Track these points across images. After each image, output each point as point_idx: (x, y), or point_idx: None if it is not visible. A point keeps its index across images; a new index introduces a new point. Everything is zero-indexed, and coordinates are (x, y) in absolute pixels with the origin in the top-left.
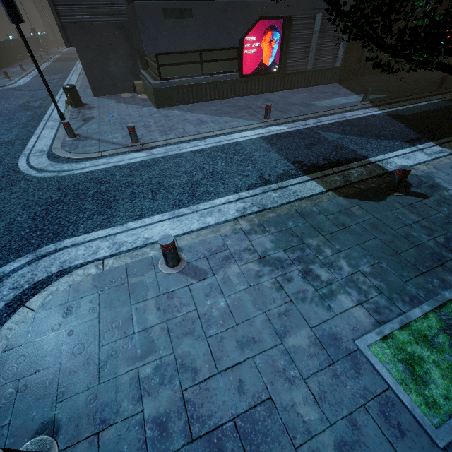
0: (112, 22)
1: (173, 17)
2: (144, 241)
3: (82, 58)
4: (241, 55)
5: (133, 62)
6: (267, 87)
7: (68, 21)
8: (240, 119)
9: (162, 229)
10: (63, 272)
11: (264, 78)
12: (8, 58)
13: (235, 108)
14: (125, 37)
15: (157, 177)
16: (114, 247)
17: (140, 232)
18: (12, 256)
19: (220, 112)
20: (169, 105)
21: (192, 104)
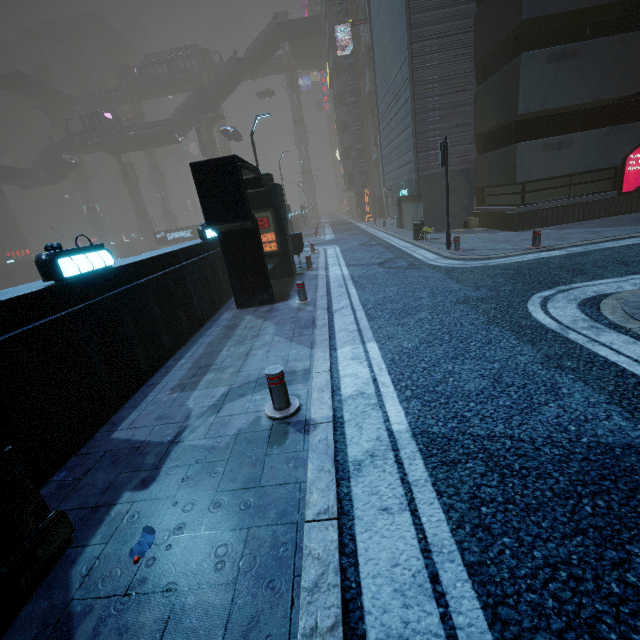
0: (459, 170)
1: (550, 149)
2: None
3: (424, 202)
4: (623, 173)
5: (468, 201)
6: None
7: (423, 175)
8: None
9: None
10: (604, 295)
11: None
12: (296, 228)
13: (625, 221)
14: (467, 181)
15: (608, 258)
16: (637, 285)
17: None
18: (533, 291)
19: (609, 225)
20: (528, 228)
21: (556, 226)
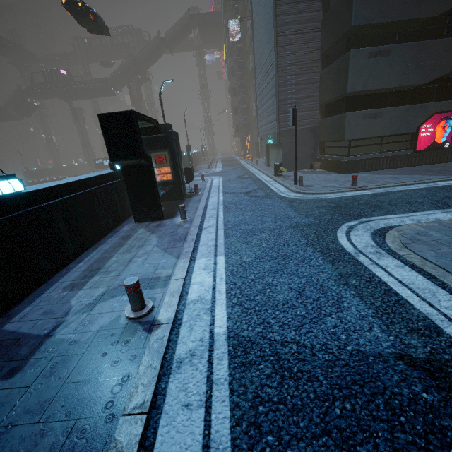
0: (308, 128)
1: (369, 118)
2: (435, 219)
3: (283, 149)
4: (417, 137)
5: (314, 150)
6: (437, 159)
7: (283, 130)
8: (431, 175)
9: (444, 216)
10: (390, 227)
11: (435, 152)
12: (197, 161)
13: (416, 171)
14: (313, 136)
15: (399, 198)
16: (414, 221)
17: (426, 216)
18: (344, 221)
19: (405, 173)
20: (352, 172)
21: (371, 171)
